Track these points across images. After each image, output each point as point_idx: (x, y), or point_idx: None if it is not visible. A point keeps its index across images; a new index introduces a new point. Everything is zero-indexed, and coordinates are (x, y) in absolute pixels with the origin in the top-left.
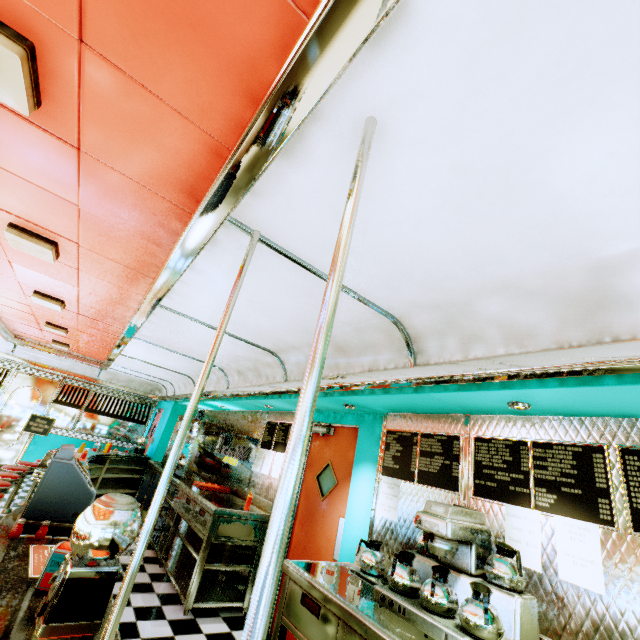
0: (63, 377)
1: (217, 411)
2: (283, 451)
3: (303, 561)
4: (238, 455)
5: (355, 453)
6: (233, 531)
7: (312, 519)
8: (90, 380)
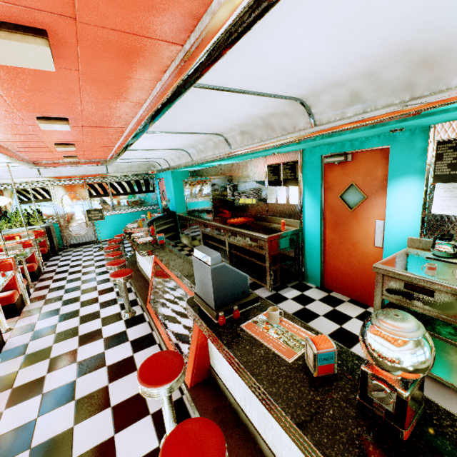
0: (83, 180)
1: (208, 168)
2: (296, 184)
3: (384, 261)
4: (253, 196)
5: (388, 171)
6: (281, 245)
7: (343, 225)
8: (104, 176)
